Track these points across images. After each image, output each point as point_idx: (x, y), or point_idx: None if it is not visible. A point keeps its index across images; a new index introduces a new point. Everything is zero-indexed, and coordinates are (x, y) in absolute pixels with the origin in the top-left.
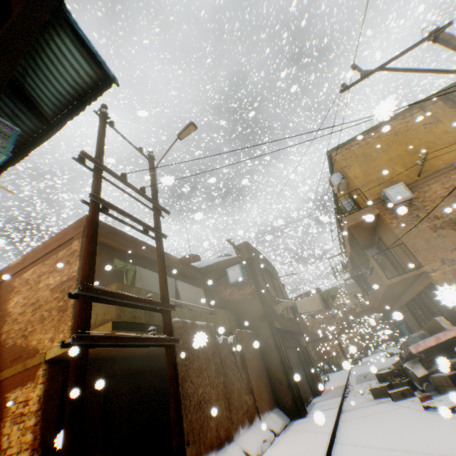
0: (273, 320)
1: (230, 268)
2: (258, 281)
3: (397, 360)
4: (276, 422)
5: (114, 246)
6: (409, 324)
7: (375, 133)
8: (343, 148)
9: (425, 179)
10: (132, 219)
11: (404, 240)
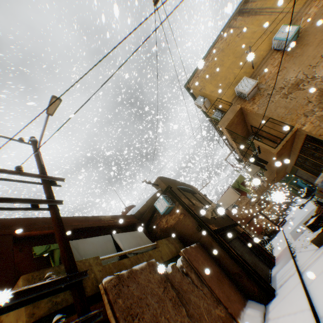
0: (208, 225)
1: (156, 202)
2: (182, 200)
3: (309, 207)
4: (255, 317)
5: (36, 234)
6: (304, 177)
7: (209, 58)
8: (193, 78)
9: (259, 68)
10: (0, 201)
11: (269, 115)
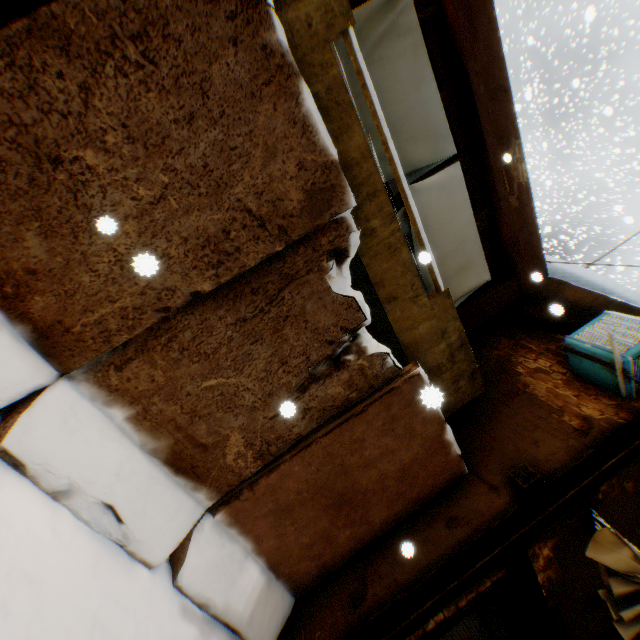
0: (545, 533)
1: (618, 316)
2: None
3: None
4: (224, 583)
5: None
6: None
7: None
8: None
9: None
10: None
11: None
